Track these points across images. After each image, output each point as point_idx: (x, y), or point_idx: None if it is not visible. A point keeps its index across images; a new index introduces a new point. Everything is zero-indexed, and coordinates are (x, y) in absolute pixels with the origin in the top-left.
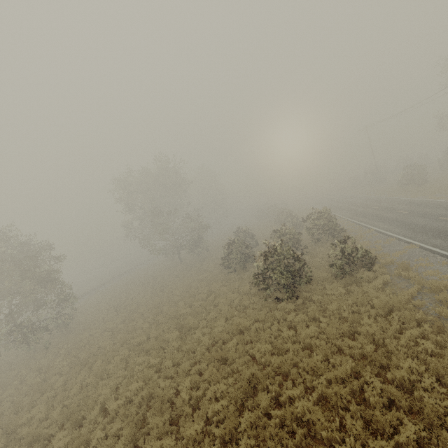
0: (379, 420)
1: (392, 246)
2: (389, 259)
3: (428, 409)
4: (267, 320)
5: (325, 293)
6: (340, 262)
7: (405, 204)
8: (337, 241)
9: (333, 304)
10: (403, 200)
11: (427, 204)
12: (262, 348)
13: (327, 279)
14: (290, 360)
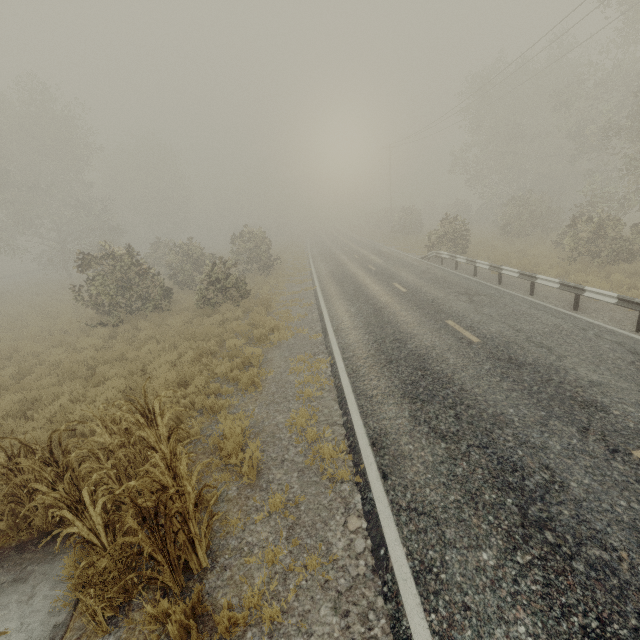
0: (9, 431)
1: (298, 287)
2: (269, 296)
3: (60, 418)
4: (60, 346)
5: (164, 323)
6: (202, 288)
7: (372, 250)
8: (207, 261)
9: (146, 332)
10: (377, 246)
11: (385, 252)
12: (2, 372)
13: (187, 310)
14: (14, 384)
